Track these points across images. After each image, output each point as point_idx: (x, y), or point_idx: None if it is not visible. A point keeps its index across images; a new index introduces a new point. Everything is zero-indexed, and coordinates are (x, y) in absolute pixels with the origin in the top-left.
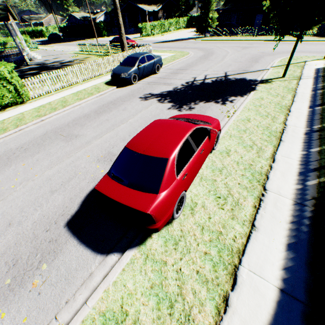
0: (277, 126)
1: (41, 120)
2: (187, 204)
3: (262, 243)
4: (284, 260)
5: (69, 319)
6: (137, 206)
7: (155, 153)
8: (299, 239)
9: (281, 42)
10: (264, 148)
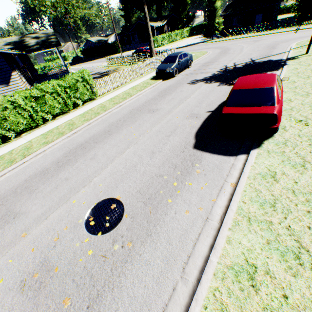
0: None
1: (119, 106)
2: None
3: None
4: None
5: (235, 181)
6: (265, 112)
7: (262, 86)
8: None
9: (288, 32)
10: None
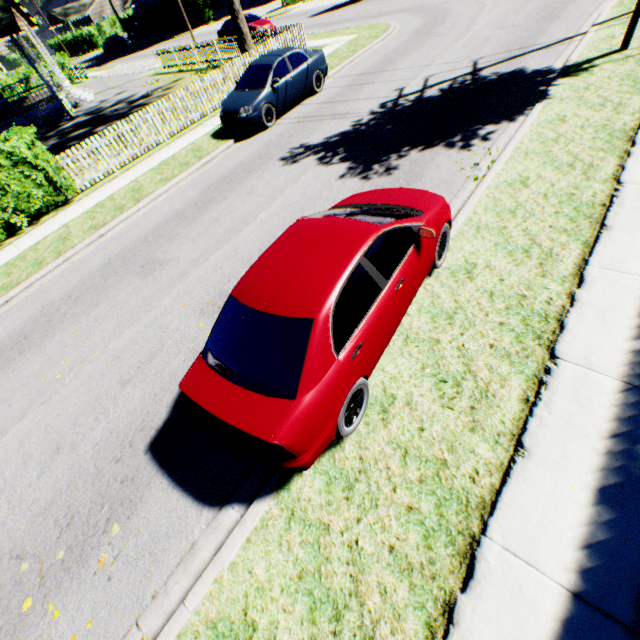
0: (596, 190)
1: (100, 236)
2: (374, 400)
3: (537, 486)
4: (587, 526)
5: (159, 628)
6: (254, 429)
7: (287, 309)
8: (629, 476)
9: None
10: (559, 250)
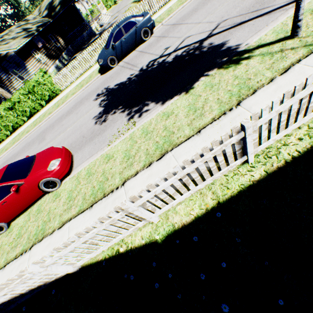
0: (114, 183)
1: (49, 118)
2: (12, 227)
3: None
4: None
5: None
6: None
7: None
8: None
9: None
10: (73, 208)
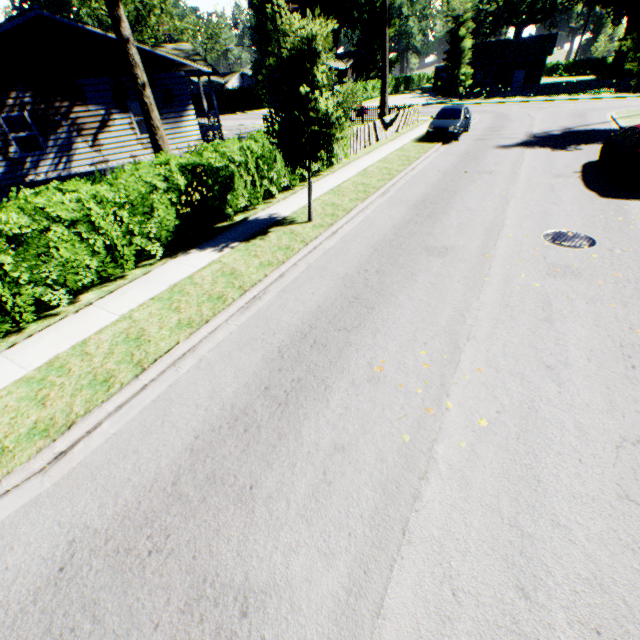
0: None
1: (412, 168)
2: None
3: None
4: None
5: None
6: None
7: None
8: None
9: (582, 101)
10: None
